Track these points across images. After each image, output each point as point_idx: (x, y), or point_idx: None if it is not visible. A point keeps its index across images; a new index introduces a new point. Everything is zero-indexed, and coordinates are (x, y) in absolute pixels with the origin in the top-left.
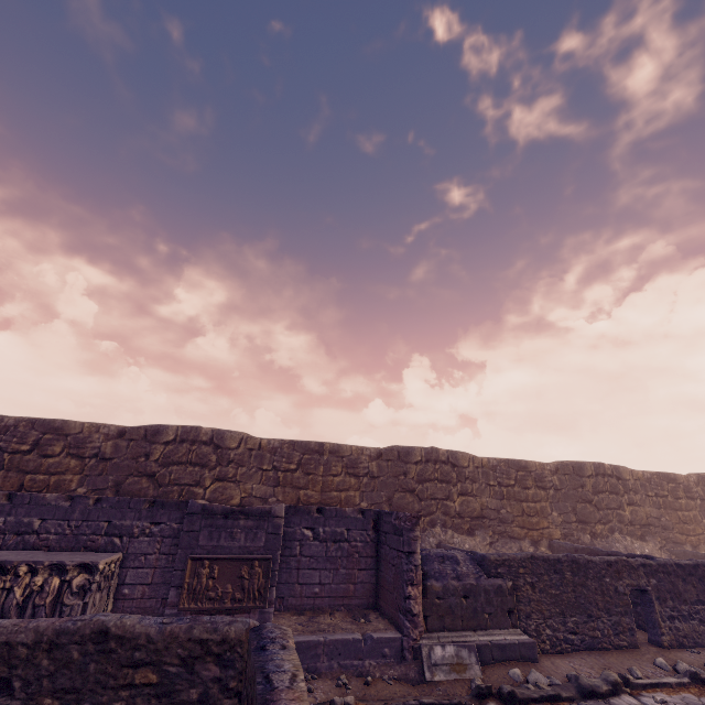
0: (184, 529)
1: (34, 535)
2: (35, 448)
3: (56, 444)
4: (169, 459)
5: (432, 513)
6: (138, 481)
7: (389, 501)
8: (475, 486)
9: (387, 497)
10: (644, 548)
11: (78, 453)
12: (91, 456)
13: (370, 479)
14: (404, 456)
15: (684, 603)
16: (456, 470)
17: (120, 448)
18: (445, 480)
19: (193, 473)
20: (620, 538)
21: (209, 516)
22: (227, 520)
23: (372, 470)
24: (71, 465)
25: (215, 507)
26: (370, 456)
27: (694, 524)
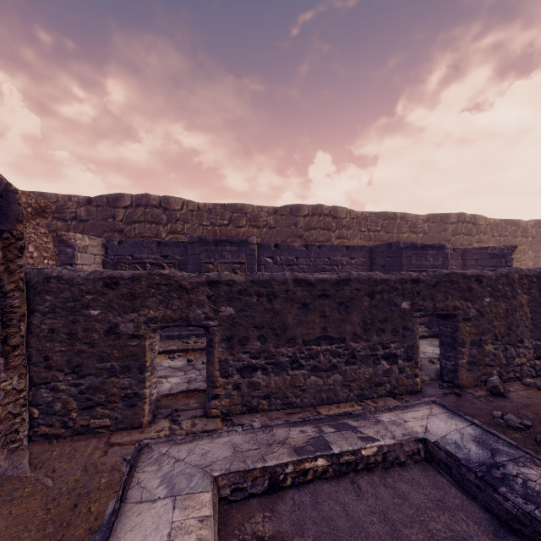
0: (403, 256)
1: (295, 266)
2: (230, 223)
3: (242, 219)
4: (308, 226)
5: None
6: (294, 241)
7: None
8: (485, 237)
9: None
10: None
11: (256, 224)
12: (264, 226)
13: (423, 235)
14: (445, 219)
15: None
16: (475, 227)
17: (278, 221)
18: (468, 234)
19: (324, 234)
20: None
21: (414, 249)
22: (423, 251)
23: (425, 229)
24: (254, 232)
25: (417, 244)
26: (423, 220)
27: None
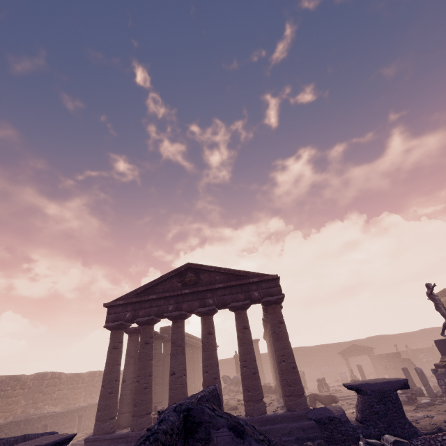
0: None
1: None
2: None
3: None
4: None
5: None
6: None
7: None
8: None
9: None
10: (55, 409)
11: None
12: None
13: None
14: None
15: (58, 426)
16: None
17: None
18: None
19: None
20: (48, 407)
21: None
22: None
23: None
24: None
25: None
26: None
27: (79, 395)
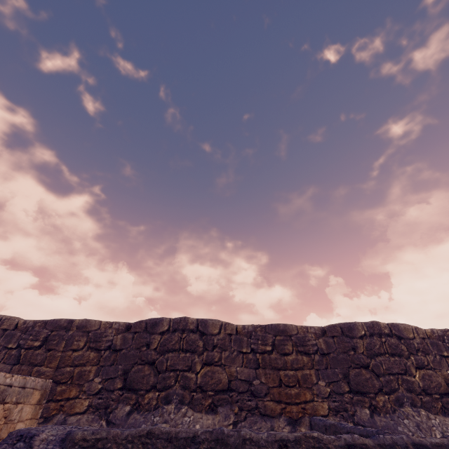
0: None
1: None
2: None
3: None
4: None
5: (169, 387)
6: None
7: (124, 375)
8: (224, 354)
9: (123, 370)
10: (447, 425)
11: None
12: None
13: (111, 352)
14: (150, 327)
15: None
16: (204, 338)
17: None
18: (190, 349)
19: None
20: (411, 411)
21: None
22: None
23: (116, 343)
24: None
25: None
26: (118, 329)
27: None
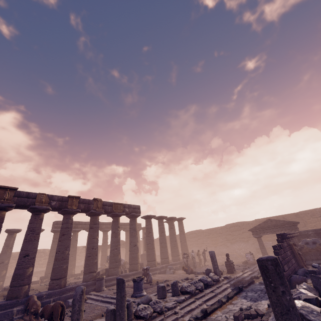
0: None
1: None
2: None
3: None
4: None
5: None
6: None
7: None
8: None
9: None
10: (41, 270)
11: None
12: None
13: None
14: None
15: None
16: None
17: None
18: None
19: None
20: (35, 269)
21: None
22: None
23: None
24: None
25: None
26: None
27: None
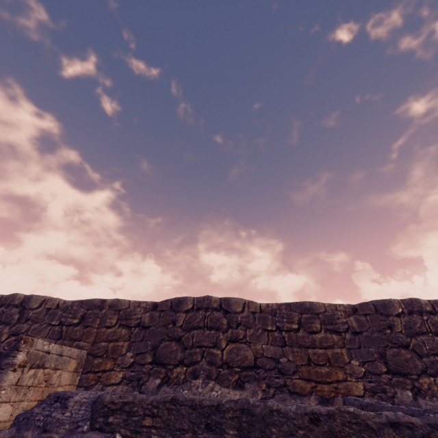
0: None
1: None
2: None
3: None
4: None
5: (196, 363)
6: None
7: (153, 350)
8: (248, 332)
9: (152, 346)
10: None
11: None
12: None
13: (141, 329)
14: (175, 305)
15: None
16: (228, 316)
17: None
18: (214, 327)
19: None
20: None
21: None
22: None
23: (144, 321)
24: None
25: None
26: (145, 308)
27: None
